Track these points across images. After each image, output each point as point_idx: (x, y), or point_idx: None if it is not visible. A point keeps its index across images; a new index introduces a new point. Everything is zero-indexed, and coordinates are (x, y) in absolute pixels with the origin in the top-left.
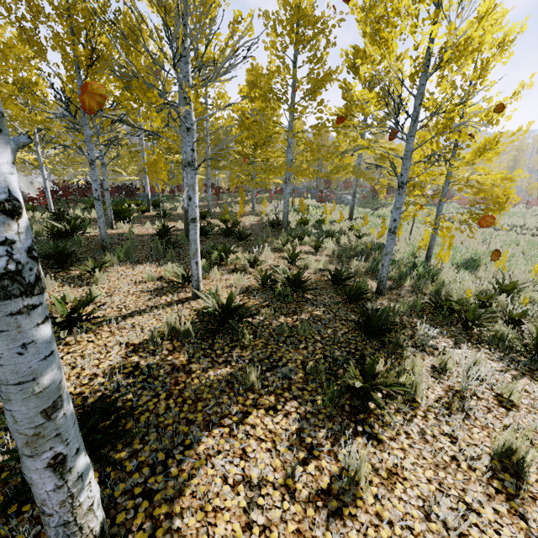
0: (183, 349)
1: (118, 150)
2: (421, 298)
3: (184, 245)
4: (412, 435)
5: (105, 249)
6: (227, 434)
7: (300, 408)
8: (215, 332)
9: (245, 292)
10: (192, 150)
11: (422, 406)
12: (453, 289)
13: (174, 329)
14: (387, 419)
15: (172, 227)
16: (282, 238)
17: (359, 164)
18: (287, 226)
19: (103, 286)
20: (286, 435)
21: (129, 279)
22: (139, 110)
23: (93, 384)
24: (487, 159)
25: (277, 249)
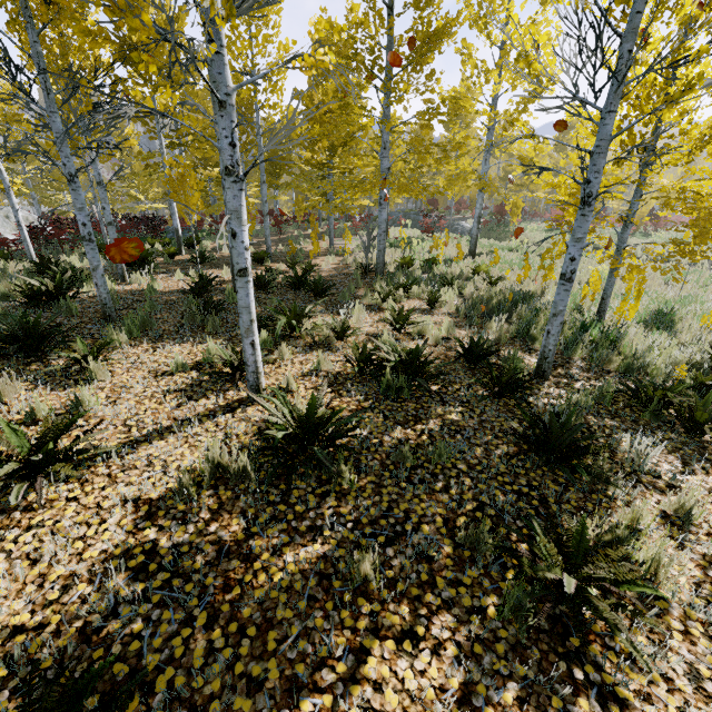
0: (237, 505)
1: (133, 165)
2: (605, 381)
3: (233, 307)
4: (678, 684)
5: (109, 318)
6: (329, 711)
7: (459, 631)
8: (291, 470)
9: (332, 383)
10: (231, 146)
11: (673, 607)
12: (650, 364)
13: (219, 466)
14: (622, 644)
15: (214, 278)
16: (378, 289)
17: (485, 173)
18: (383, 270)
19: (103, 385)
20: (443, 705)
21: (147, 370)
22: (152, 98)
23: (69, 600)
24: (709, 153)
25: (374, 306)
